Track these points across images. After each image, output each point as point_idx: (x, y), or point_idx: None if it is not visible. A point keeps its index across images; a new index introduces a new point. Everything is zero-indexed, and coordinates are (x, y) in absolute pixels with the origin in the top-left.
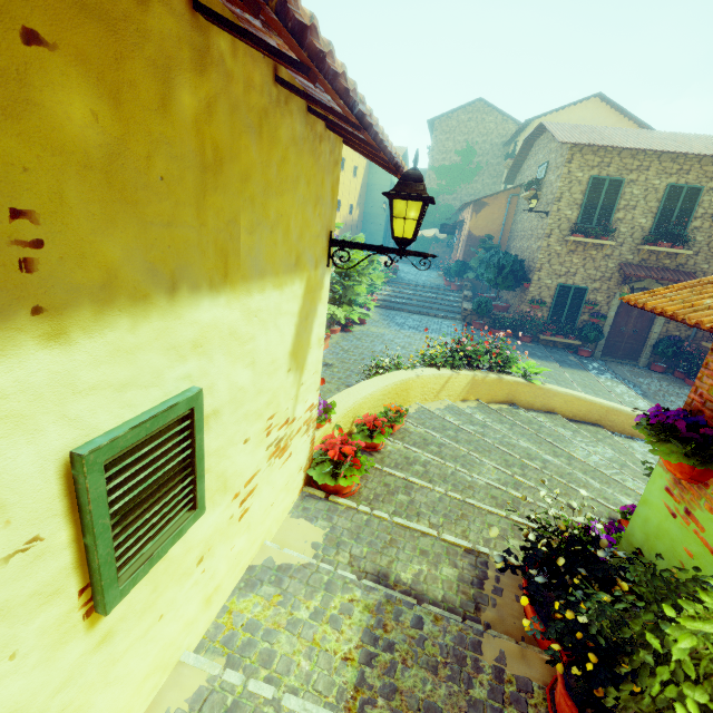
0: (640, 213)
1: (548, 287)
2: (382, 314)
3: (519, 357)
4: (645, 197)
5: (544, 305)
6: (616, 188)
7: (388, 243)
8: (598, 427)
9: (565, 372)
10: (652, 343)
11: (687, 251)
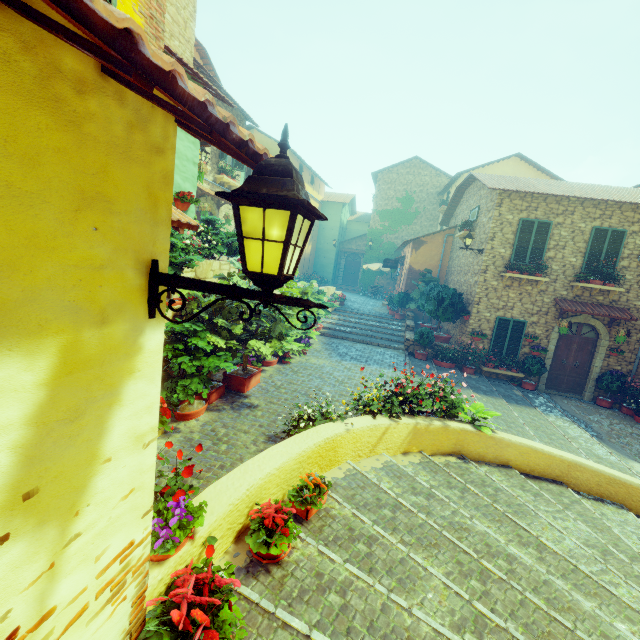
0: (569, 252)
1: (487, 320)
2: (325, 343)
3: (464, 392)
4: (573, 238)
5: (484, 337)
6: (545, 230)
7: (338, 274)
8: (561, 485)
9: (513, 411)
10: (594, 377)
11: (619, 288)
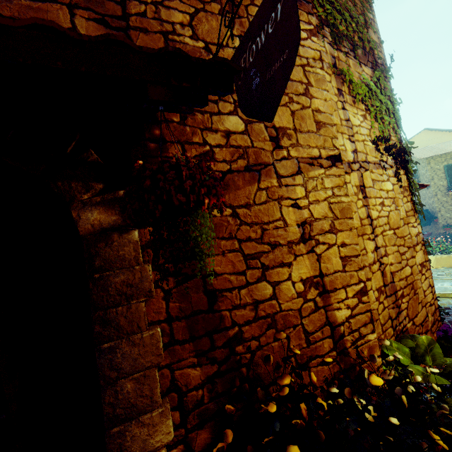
0: None
1: (449, 218)
2: None
3: None
4: None
5: None
6: None
7: None
8: None
9: None
10: None
11: None
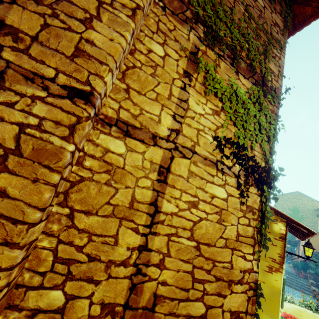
0: None
1: None
2: None
3: None
4: None
5: None
6: None
7: None
8: None
9: None
10: None
11: None
